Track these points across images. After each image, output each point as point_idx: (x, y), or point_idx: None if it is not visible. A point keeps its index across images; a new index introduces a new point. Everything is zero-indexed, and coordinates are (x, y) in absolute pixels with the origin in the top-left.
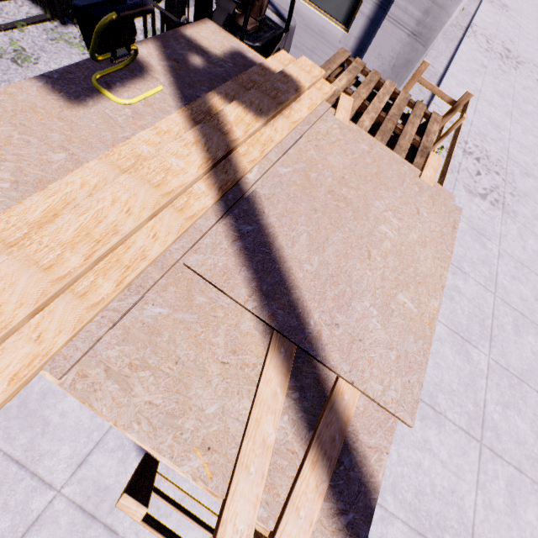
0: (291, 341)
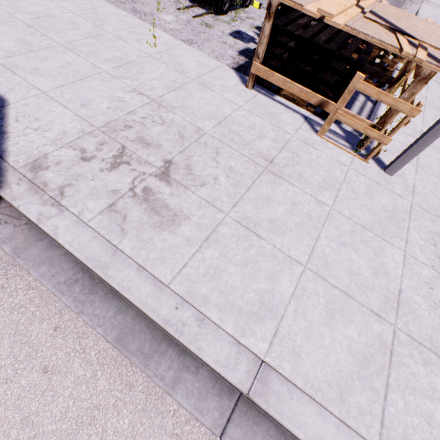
0: (402, 34)
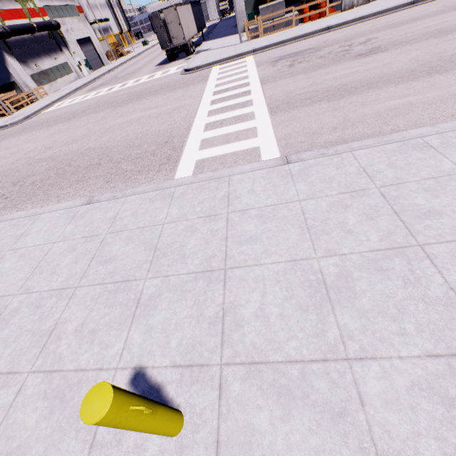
0: None
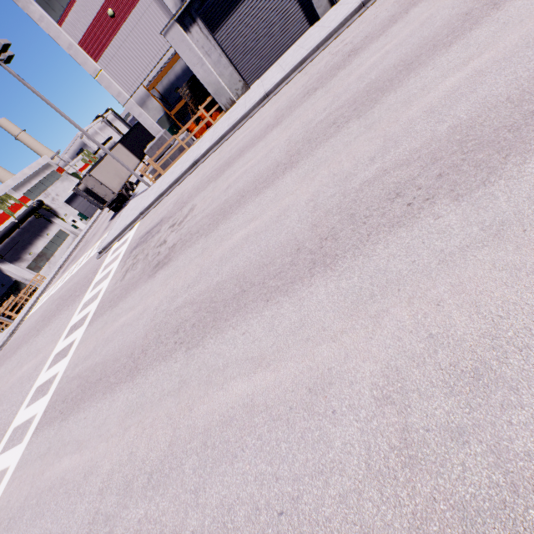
0: None
